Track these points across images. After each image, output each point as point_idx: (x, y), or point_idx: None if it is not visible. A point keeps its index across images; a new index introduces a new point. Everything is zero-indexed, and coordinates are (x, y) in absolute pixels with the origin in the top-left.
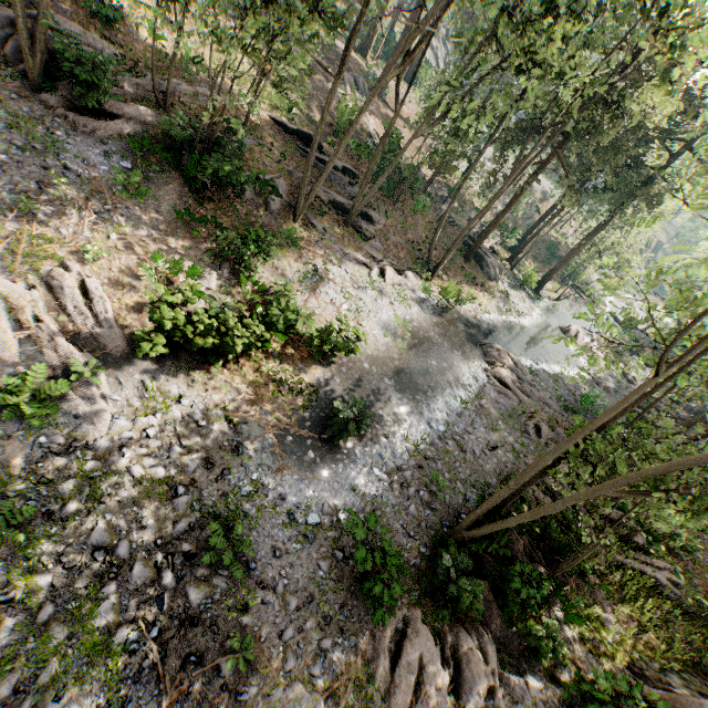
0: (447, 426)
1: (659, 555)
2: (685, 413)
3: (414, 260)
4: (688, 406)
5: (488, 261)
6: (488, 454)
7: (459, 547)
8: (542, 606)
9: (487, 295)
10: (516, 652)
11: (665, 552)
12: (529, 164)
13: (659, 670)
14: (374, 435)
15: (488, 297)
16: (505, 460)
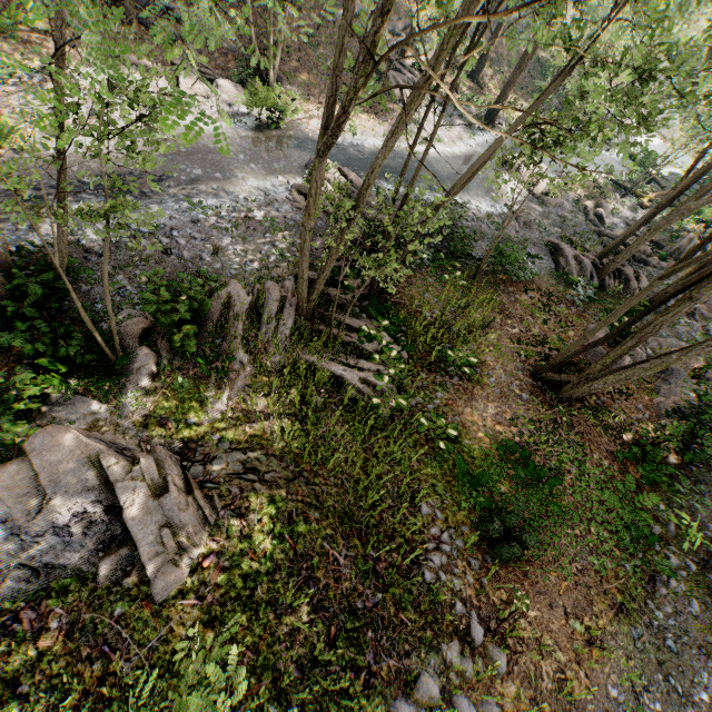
0: (155, 227)
1: (390, 362)
2: (647, 249)
3: (252, 72)
4: (669, 246)
5: (390, 76)
6: (206, 258)
7: (23, 318)
8: (120, 384)
9: (375, 118)
10: (21, 413)
11: (395, 358)
12: None
13: (215, 446)
14: (12, 223)
15: (376, 119)
16: (235, 268)
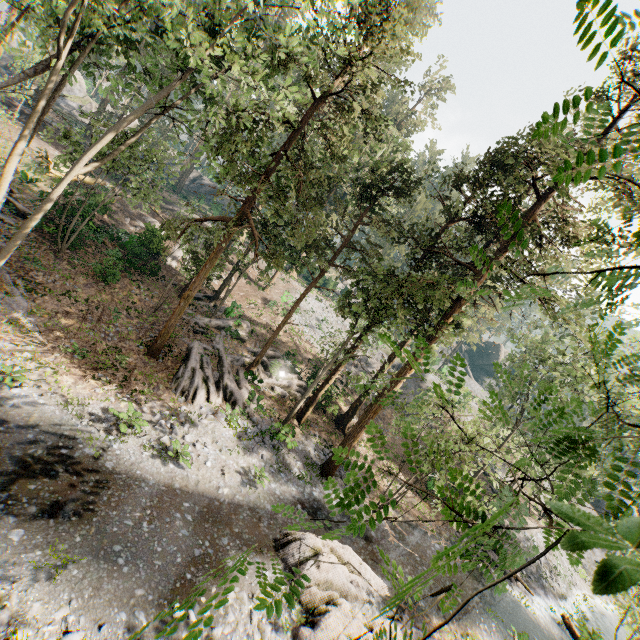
0: None
1: None
2: None
3: None
4: None
5: (191, 367)
6: None
7: None
8: None
9: (109, 390)
10: None
11: None
12: (96, 143)
13: None
14: None
15: (109, 392)
16: None
